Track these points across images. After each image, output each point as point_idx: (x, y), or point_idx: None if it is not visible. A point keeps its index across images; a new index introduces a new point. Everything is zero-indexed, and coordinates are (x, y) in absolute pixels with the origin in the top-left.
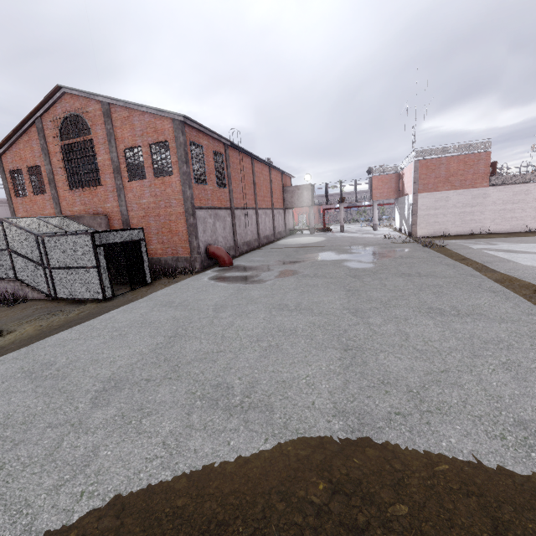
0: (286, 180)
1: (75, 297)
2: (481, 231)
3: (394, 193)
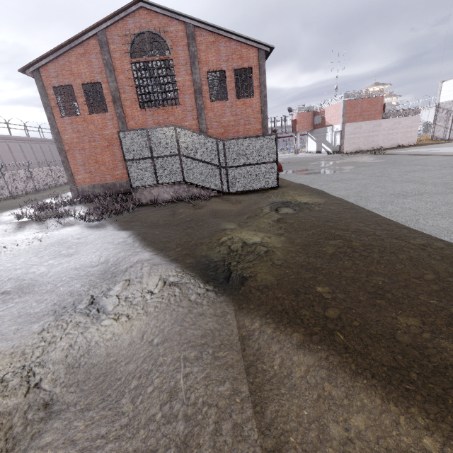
0: None
1: (249, 189)
2: (377, 148)
3: (311, 126)
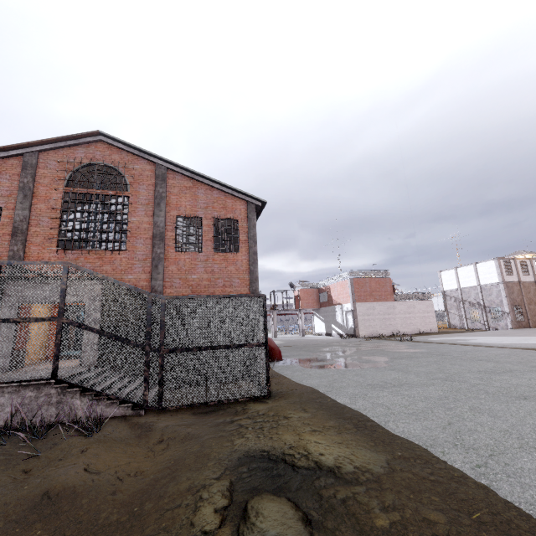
0: None
1: (207, 400)
2: (397, 333)
3: (316, 303)
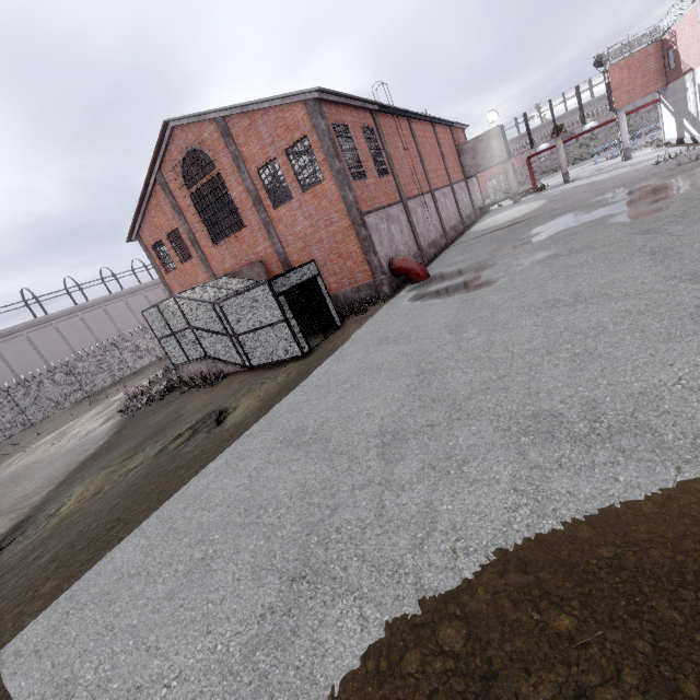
0: (457, 135)
1: (271, 361)
2: None
3: (655, 80)
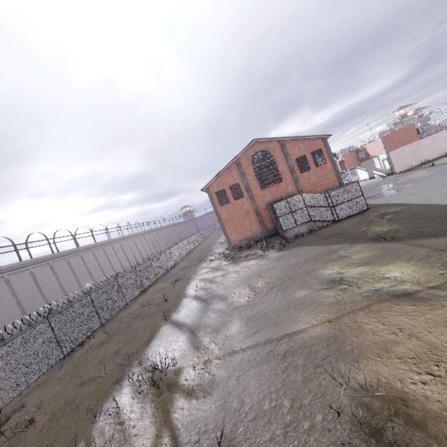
0: None
1: (350, 215)
2: (425, 161)
3: (357, 161)
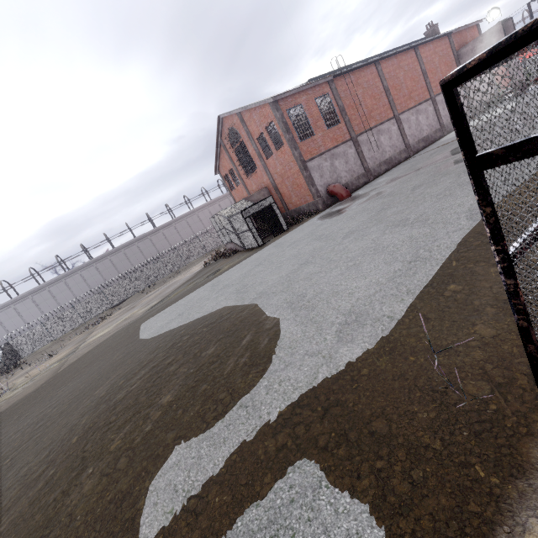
0: (462, 37)
1: (251, 247)
2: None
3: None
